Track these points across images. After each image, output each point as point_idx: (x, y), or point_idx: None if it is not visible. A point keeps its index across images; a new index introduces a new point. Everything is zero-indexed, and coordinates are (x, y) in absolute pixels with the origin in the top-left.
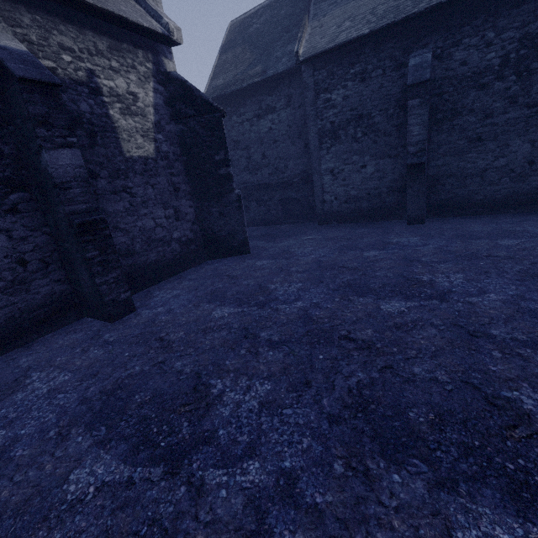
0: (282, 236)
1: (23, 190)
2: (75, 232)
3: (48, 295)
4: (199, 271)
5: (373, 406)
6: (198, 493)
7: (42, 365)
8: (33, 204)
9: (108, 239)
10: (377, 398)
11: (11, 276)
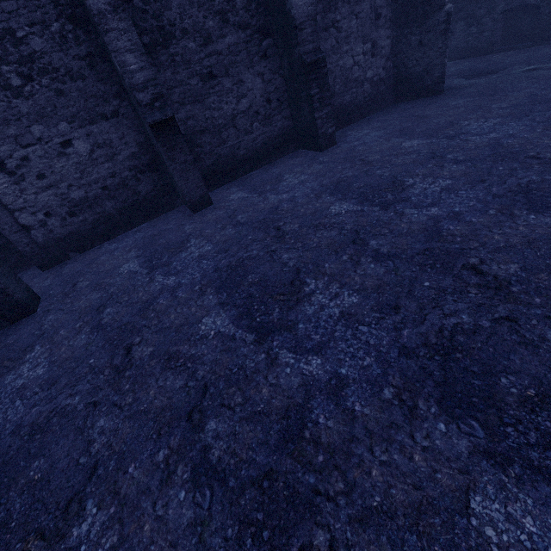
0: (490, 70)
1: (269, 36)
2: (305, 72)
3: (281, 129)
4: (386, 114)
5: (535, 192)
6: (401, 215)
7: (287, 172)
8: (274, 49)
9: (325, 77)
10: (541, 188)
11: (263, 112)
